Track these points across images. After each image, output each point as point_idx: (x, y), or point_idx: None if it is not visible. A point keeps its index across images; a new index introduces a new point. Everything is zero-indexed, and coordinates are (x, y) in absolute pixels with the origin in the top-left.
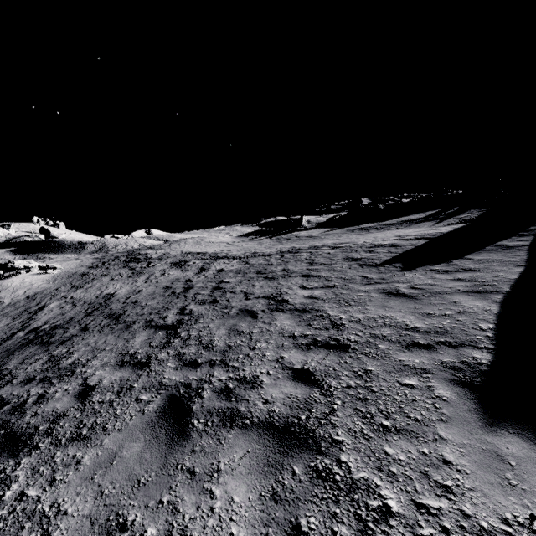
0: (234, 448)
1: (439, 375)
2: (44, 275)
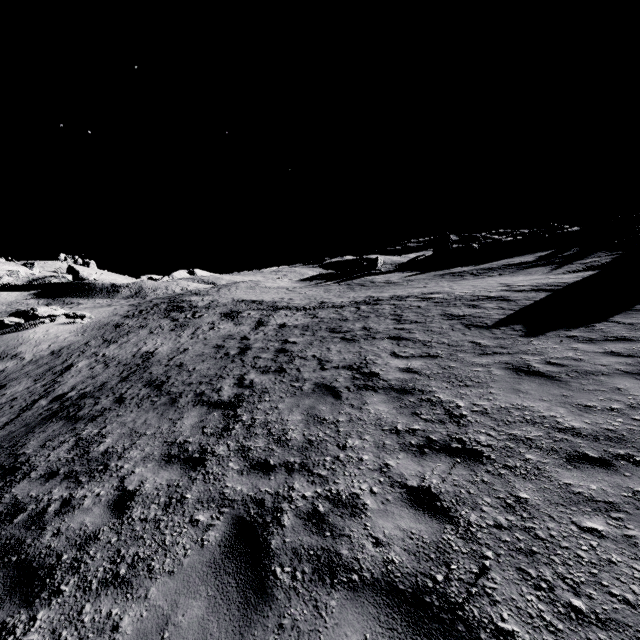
0: (342, 628)
1: (637, 516)
2: (72, 325)
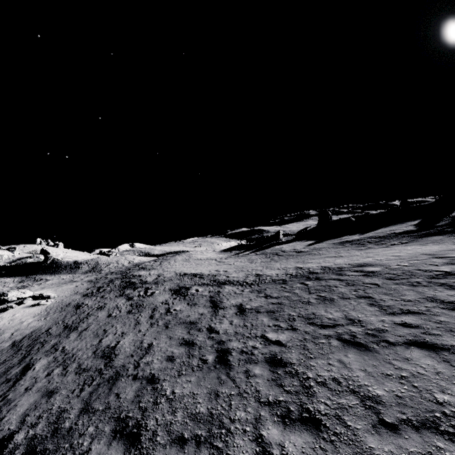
0: None
1: None
2: (37, 307)
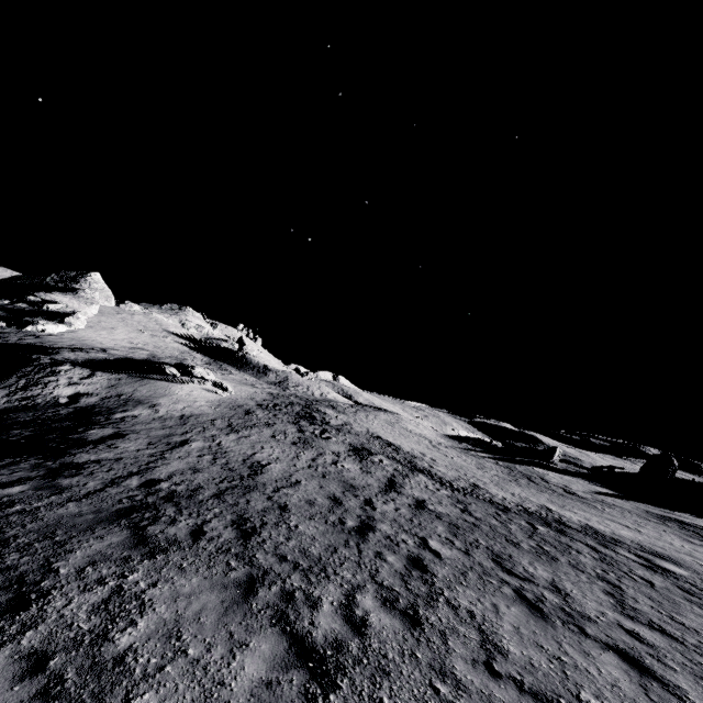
0: None
1: None
2: (213, 394)
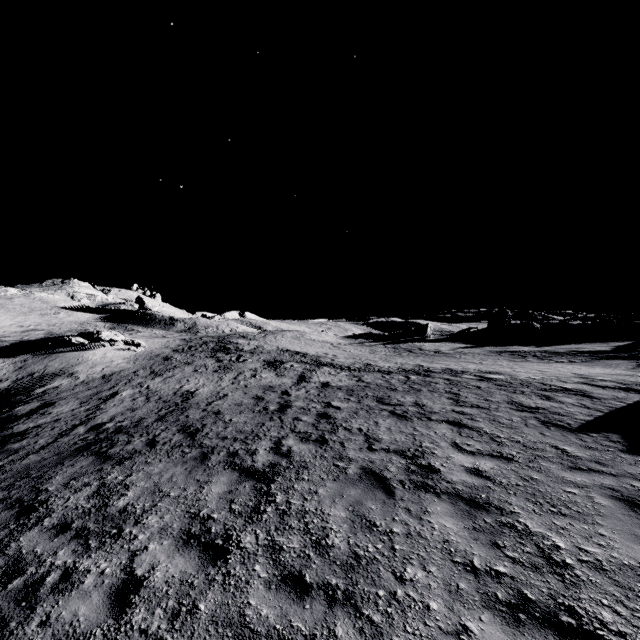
0: None
1: None
2: (127, 351)
